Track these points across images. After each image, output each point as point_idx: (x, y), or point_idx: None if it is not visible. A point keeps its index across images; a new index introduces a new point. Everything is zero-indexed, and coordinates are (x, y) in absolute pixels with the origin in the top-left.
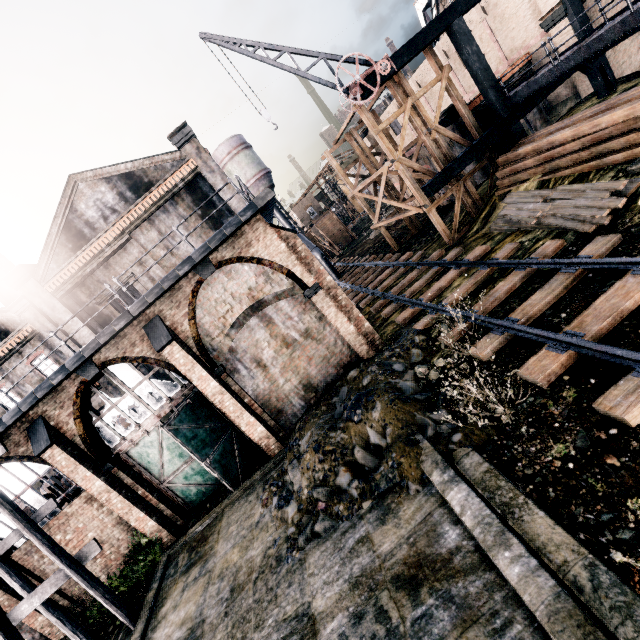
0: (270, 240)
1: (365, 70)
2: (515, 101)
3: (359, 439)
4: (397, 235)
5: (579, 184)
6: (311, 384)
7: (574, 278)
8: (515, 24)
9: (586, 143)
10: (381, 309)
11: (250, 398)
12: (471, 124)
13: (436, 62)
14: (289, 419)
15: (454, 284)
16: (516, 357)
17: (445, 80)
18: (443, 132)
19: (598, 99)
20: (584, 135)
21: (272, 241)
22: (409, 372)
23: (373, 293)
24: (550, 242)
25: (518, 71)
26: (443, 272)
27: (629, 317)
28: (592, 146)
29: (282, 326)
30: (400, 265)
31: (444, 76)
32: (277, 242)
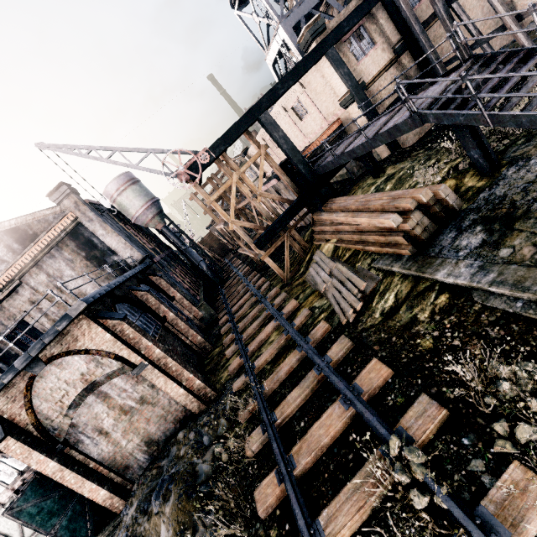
0: (95, 333)
1: (189, 159)
2: (318, 174)
3: (154, 533)
4: (267, 247)
5: (346, 269)
6: (152, 440)
7: (318, 381)
8: (325, 98)
9: (354, 229)
10: (230, 343)
11: (95, 463)
12: (290, 187)
13: (254, 142)
14: (136, 471)
15: (271, 338)
16: (268, 462)
17: (263, 156)
18: (267, 196)
19: (373, 178)
20: (352, 223)
21: (97, 334)
22: (211, 449)
23: (231, 321)
24: (322, 323)
25: (333, 132)
26: (271, 317)
27: (327, 452)
28: (358, 232)
29: (118, 398)
30: (254, 292)
31: (262, 153)
32: (102, 334)
